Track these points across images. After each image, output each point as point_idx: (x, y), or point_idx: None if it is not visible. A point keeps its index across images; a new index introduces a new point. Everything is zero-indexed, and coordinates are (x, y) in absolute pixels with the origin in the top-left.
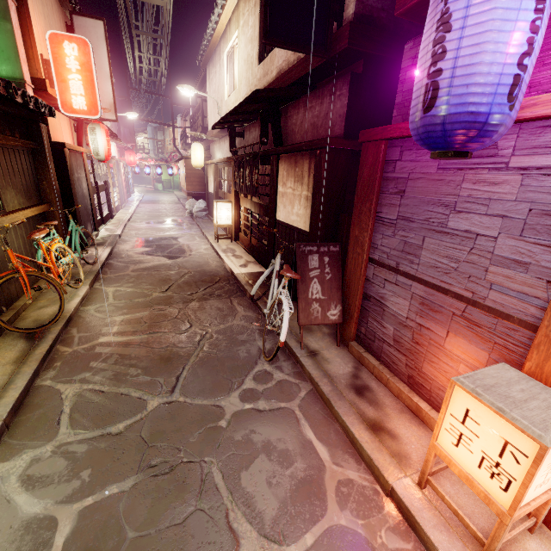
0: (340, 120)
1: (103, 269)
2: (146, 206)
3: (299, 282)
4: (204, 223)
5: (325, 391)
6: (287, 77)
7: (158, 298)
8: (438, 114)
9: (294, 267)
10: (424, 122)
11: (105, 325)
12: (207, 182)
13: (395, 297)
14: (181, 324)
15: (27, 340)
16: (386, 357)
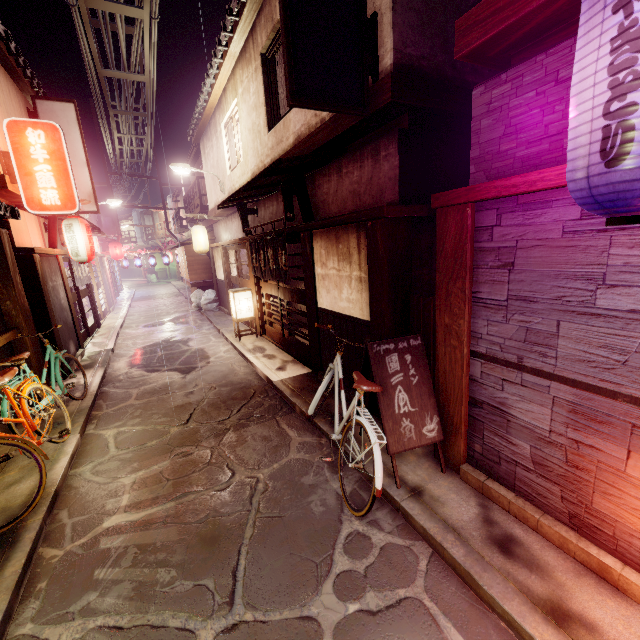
0: (391, 183)
1: (96, 403)
2: (141, 304)
3: (379, 395)
4: (217, 317)
5: (458, 557)
6: (310, 142)
7: (179, 435)
8: (638, 166)
9: (366, 372)
10: (609, 179)
11: (109, 496)
12: (215, 267)
13: (524, 403)
14: (218, 472)
15: None
16: (524, 486)
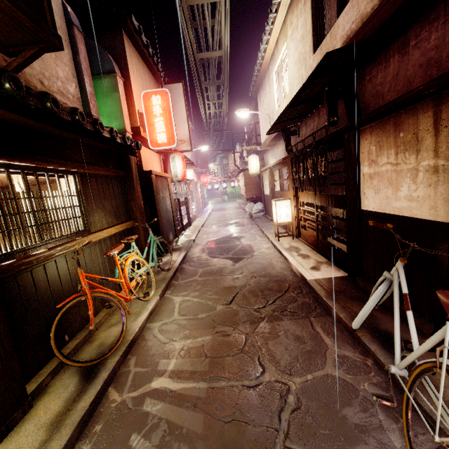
0: None
1: (176, 275)
2: (216, 213)
3: None
4: (262, 222)
5: None
6: (362, 32)
7: (222, 313)
8: None
9: None
10: None
11: (163, 356)
12: (263, 186)
13: None
14: (249, 364)
15: (81, 379)
16: None
